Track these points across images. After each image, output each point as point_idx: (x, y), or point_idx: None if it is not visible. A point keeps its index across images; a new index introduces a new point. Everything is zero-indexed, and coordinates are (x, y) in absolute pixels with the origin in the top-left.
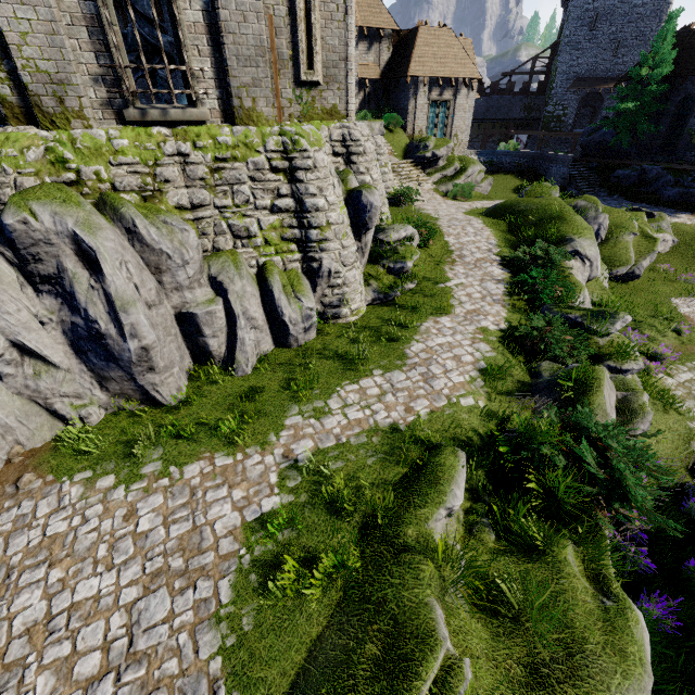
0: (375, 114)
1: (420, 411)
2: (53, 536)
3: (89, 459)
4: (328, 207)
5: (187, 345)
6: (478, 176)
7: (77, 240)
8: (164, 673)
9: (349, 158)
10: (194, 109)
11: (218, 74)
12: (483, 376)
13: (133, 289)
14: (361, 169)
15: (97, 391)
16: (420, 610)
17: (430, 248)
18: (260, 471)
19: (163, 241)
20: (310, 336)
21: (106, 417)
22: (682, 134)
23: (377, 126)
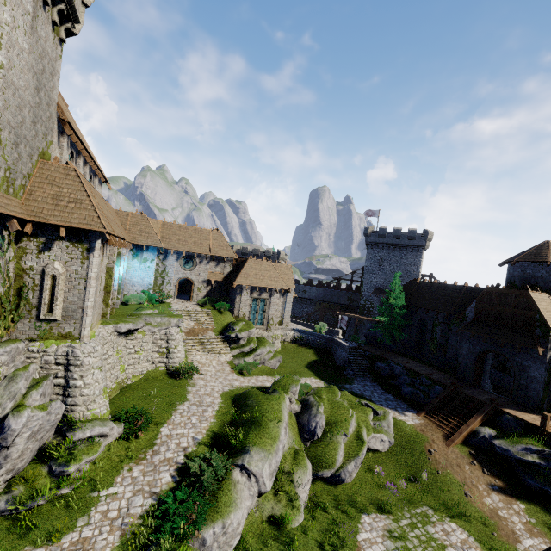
0: (214, 300)
1: None
2: None
3: None
4: None
5: None
6: (266, 355)
7: None
8: None
9: (68, 366)
10: None
11: None
12: None
13: None
14: (75, 376)
15: None
16: None
17: (139, 437)
18: None
19: None
20: None
21: None
22: (425, 341)
23: (175, 321)
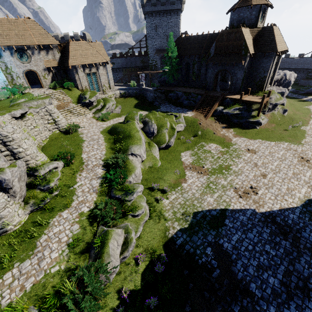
0: (60, 82)
1: (28, 286)
2: None
3: None
4: None
5: None
6: (112, 107)
7: None
8: None
9: (5, 144)
10: None
11: None
12: (69, 247)
13: None
14: (14, 147)
15: None
16: None
17: (73, 163)
18: None
19: None
20: None
21: None
22: (189, 75)
23: (47, 101)
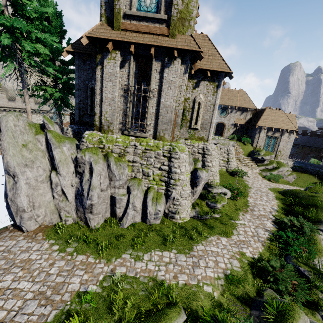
0: (239, 136)
1: (180, 280)
2: (30, 259)
3: (57, 236)
4: (180, 173)
5: (110, 208)
6: (286, 172)
7: (91, 165)
8: None
9: (204, 155)
10: (144, 133)
11: (155, 125)
12: (226, 279)
13: (99, 183)
14: (208, 160)
15: (74, 213)
16: None
17: (237, 200)
18: (99, 271)
19: (116, 171)
20: (156, 221)
21: (72, 223)
22: None
23: (231, 143)
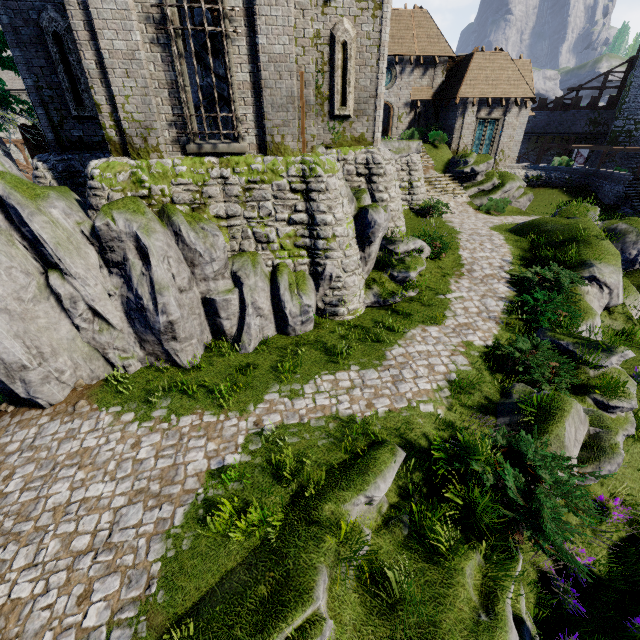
0: (422, 131)
1: (380, 408)
2: (86, 448)
3: (122, 398)
4: (335, 223)
5: (208, 323)
6: (516, 192)
7: (138, 239)
8: (123, 562)
9: (370, 178)
10: (237, 143)
11: (258, 117)
12: (451, 387)
13: (170, 277)
14: (380, 188)
15: (137, 349)
16: (309, 571)
17: (442, 260)
18: (233, 432)
19: (198, 243)
20: (306, 328)
21: (141, 369)
22: None
23: (414, 145)
